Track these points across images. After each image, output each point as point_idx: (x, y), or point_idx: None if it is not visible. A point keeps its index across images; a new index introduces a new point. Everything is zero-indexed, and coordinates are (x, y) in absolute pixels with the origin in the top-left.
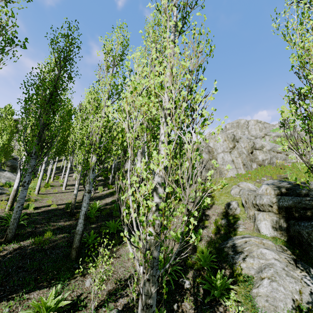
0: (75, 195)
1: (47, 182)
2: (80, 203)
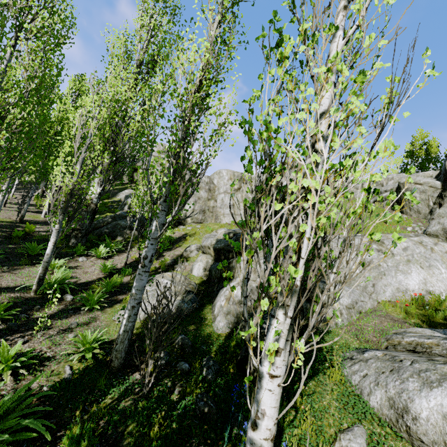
0: None
1: None
2: (13, 223)
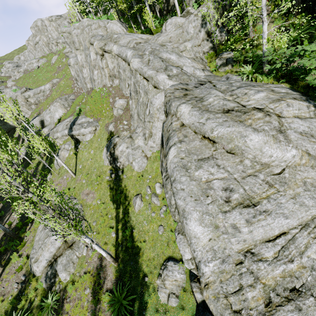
0: None
1: None
2: None
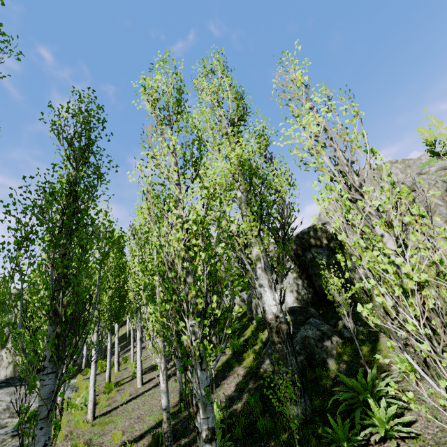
0: (166, 410)
1: (108, 378)
2: (178, 415)
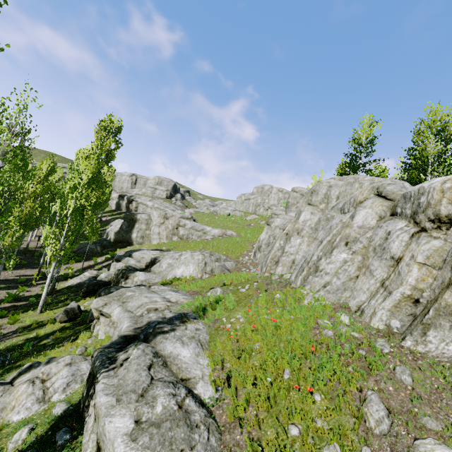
0: (28, 243)
1: None
2: (37, 248)
